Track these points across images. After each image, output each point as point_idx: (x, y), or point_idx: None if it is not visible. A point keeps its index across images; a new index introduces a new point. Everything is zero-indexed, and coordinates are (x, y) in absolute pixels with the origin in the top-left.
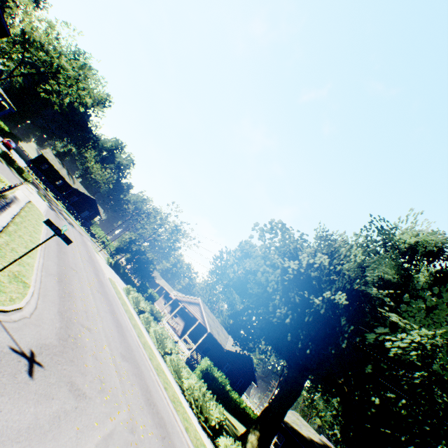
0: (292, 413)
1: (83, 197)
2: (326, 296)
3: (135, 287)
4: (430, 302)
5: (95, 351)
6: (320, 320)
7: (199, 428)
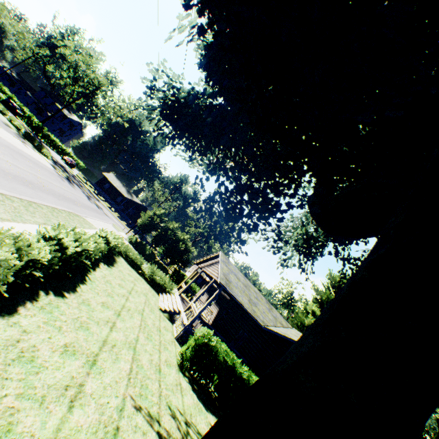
0: None
1: (136, 206)
2: None
3: (166, 274)
4: None
5: None
6: None
7: None
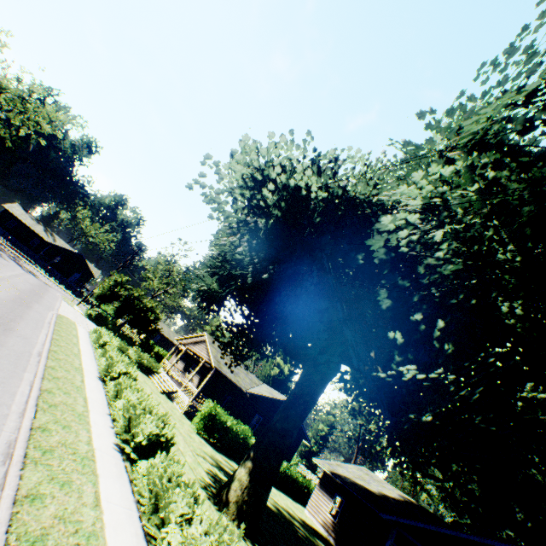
0: (358, 468)
1: (66, 253)
2: (282, 182)
3: (134, 346)
4: (438, 121)
5: None
6: (283, 227)
7: (104, 446)
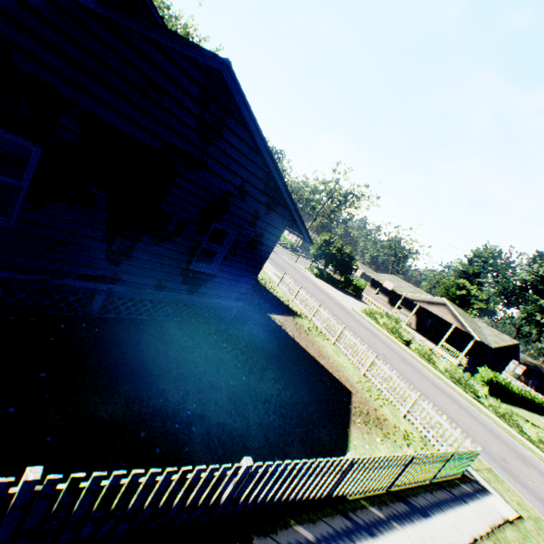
0: None
1: None
2: None
3: (340, 285)
4: None
5: (543, 493)
6: None
7: None
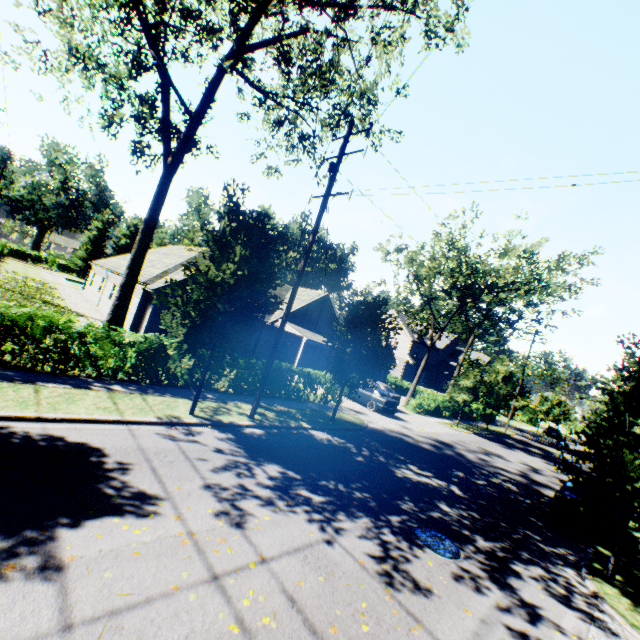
0: None
1: None
2: None
3: None
4: None
5: None
6: None
7: None
